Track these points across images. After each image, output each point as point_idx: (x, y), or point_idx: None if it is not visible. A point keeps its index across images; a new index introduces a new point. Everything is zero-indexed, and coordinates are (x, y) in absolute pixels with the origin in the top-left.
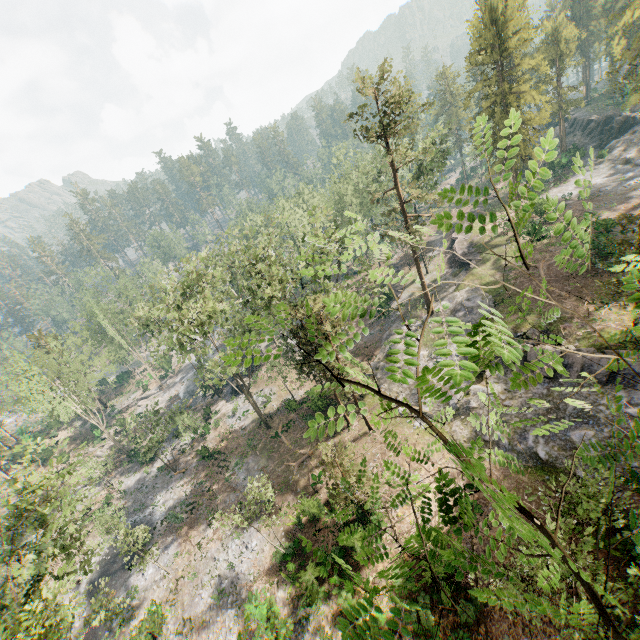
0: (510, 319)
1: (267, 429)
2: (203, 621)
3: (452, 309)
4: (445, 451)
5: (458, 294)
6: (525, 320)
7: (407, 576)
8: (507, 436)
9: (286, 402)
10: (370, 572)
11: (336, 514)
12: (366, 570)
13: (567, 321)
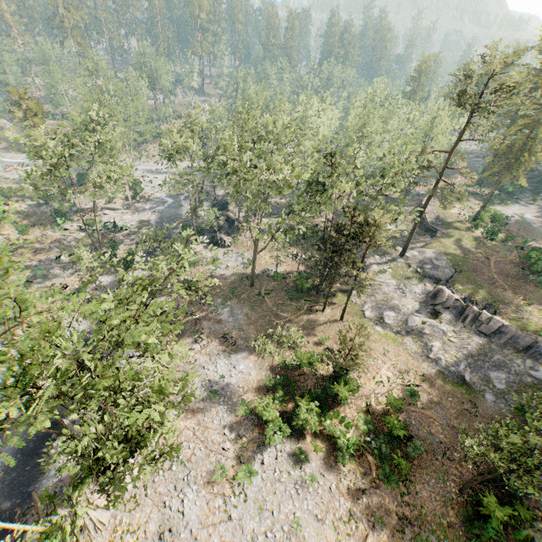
0: (468, 286)
1: (249, 286)
2: (197, 408)
3: (421, 260)
4: (396, 353)
5: (428, 251)
6: (478, 292)
7: (368, 421)
8: (445, 359)
9: (276, 273)
10: (340, 412)
11: (313, 368)
12: (337, 410)
13: (505, 304)
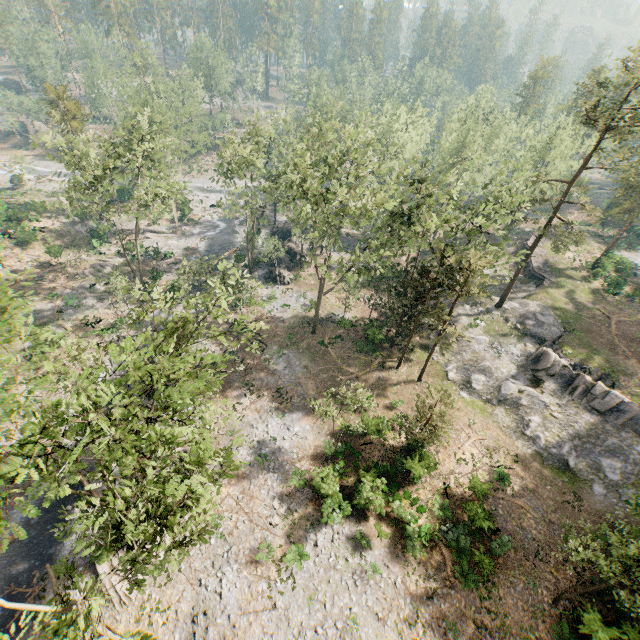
0: (580, 351)
1: (311, 333)
2: (242, 473)
3: (522, 314)
4: (484, 426)
5: (531, 304)
6: (593, 358)
7: (445, 506)
8: (545, 438)
9: (343, 319)
10: (412, 492)
11: (382, 436)
12: (408, 489)
13: (627, 376)
